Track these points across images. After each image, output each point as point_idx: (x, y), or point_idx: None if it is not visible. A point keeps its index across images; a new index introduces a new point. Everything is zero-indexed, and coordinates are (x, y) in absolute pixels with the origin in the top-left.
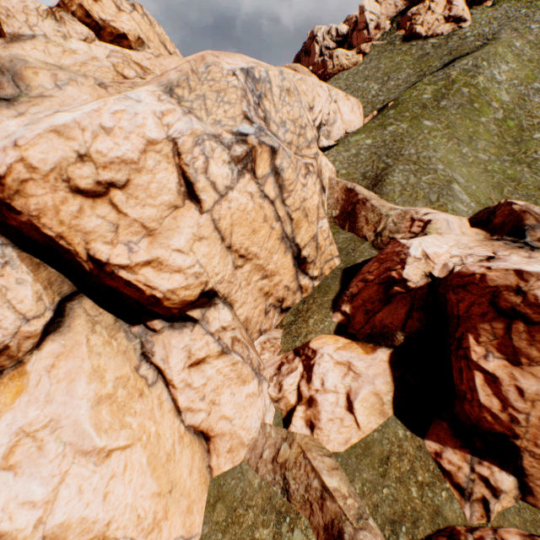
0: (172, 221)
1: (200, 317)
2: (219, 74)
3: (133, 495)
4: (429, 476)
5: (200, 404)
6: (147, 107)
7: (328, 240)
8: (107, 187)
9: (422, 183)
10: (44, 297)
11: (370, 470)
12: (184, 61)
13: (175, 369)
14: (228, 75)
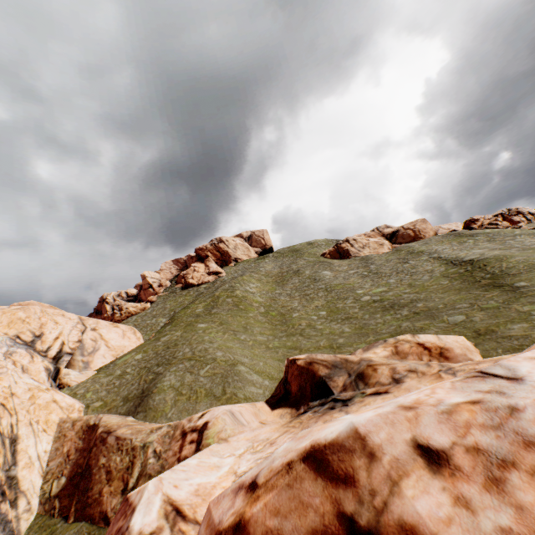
0: None
1: None
2: None
3: None
4: None
5: None
6: None
7: None
8: None
9: (201, 378)
10: None
11: None
12: None
13: None
14: None
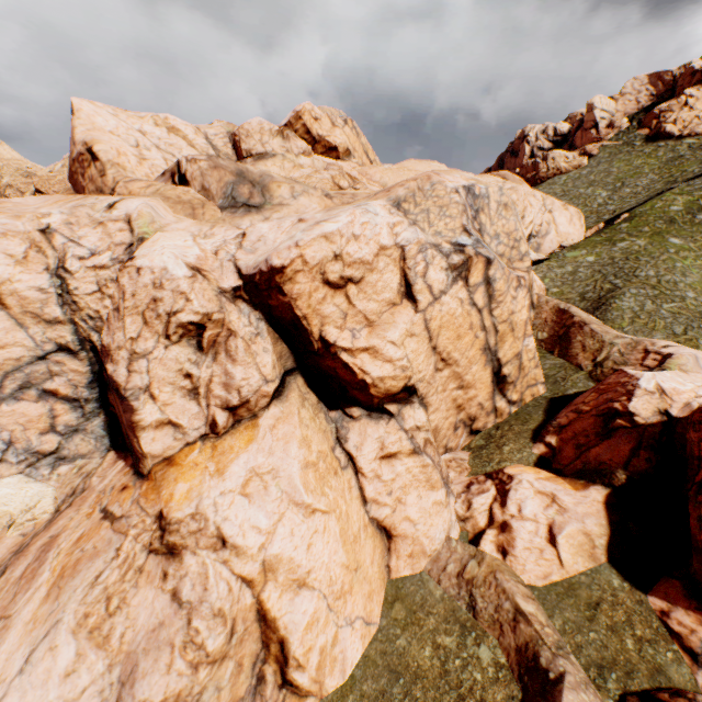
0: (389, 316)
1: (396, 412)
2: (443, 192)
3: (328, 556)
4: (651, 633)
5: (386, 498)
6: (383, 219)
7: (533, 362)
8: (346, 282)
9: (662, 311)
10: (276, 367)
11: (574, 611)
12: (389, 170)
13: (367, 457)
14: (451, 192)
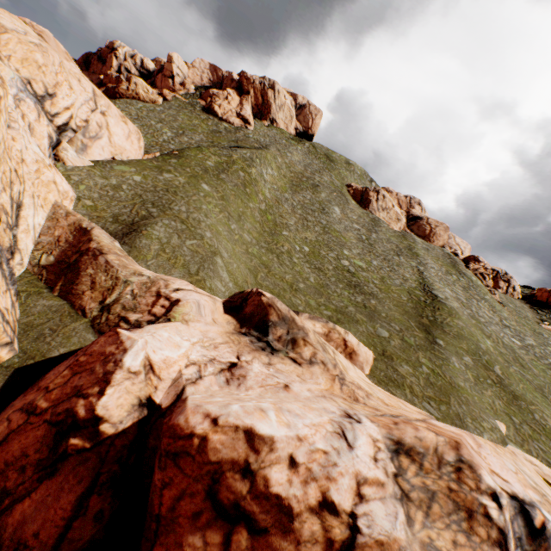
0: None
1: None
2: None
3: None
4: None
5: None
6: None
7: None
8: None
9: (185, 248)
10: None
11: None
12: None
13: None
14: None
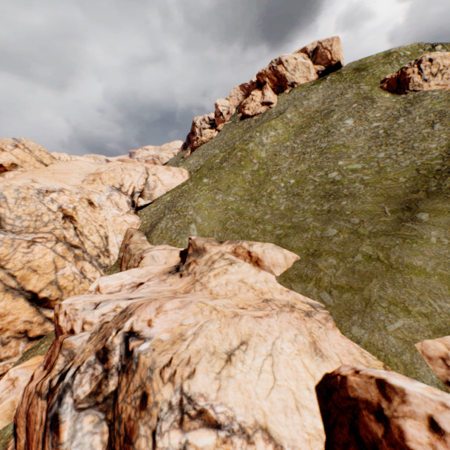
0: None
1: None
2: None
3: None
4: None
5: None
6: None
7: (77, 281)
8: None
9: (173, 226)
10: None
11: None
12: (32, 174)
13: None
14: None
